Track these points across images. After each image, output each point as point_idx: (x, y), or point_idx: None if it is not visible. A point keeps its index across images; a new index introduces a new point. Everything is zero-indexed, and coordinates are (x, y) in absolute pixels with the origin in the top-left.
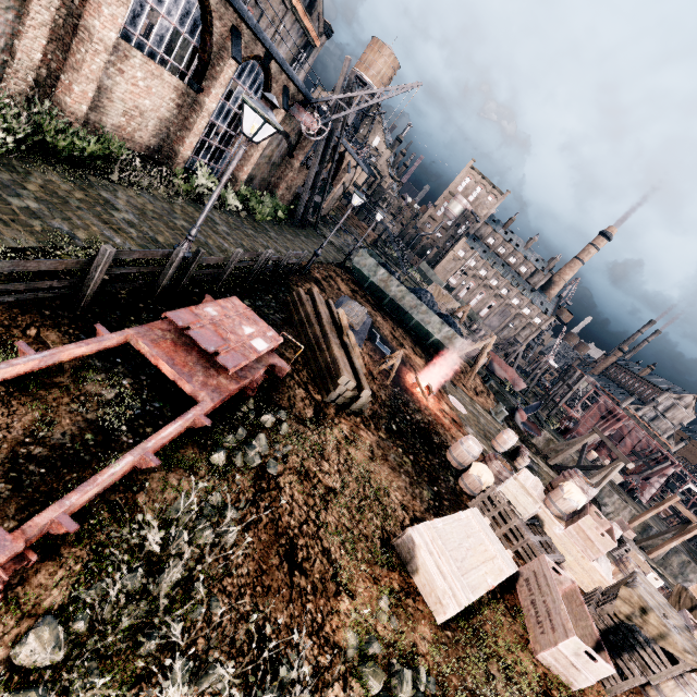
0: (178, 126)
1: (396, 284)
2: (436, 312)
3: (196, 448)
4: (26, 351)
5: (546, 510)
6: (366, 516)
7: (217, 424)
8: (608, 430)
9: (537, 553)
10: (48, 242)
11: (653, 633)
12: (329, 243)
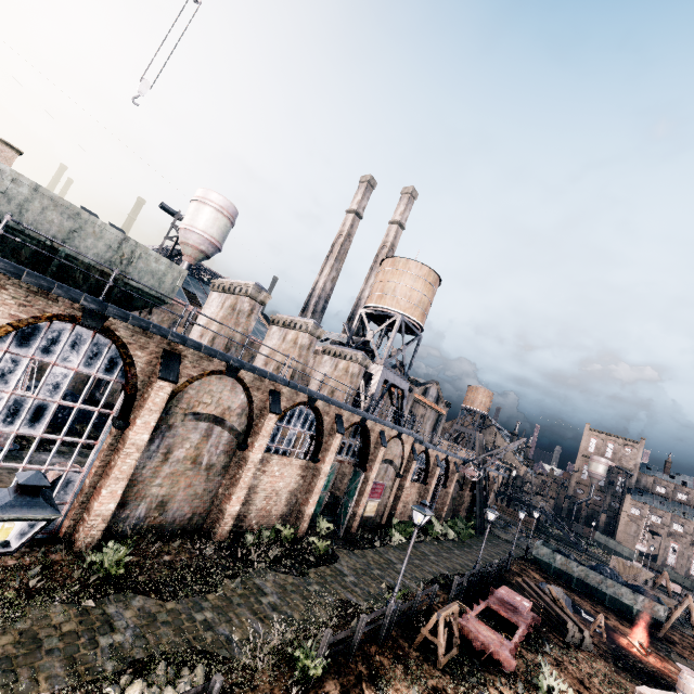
0: (418, 502)
1: (575, 565)
2: (622, 583)
3: (527, 645)
4: (476, 605)
5: None
6: (614, 687)
7: (527, 639)
8: None
9: None
10: (433, 575)
11: None
12: (504, 541)
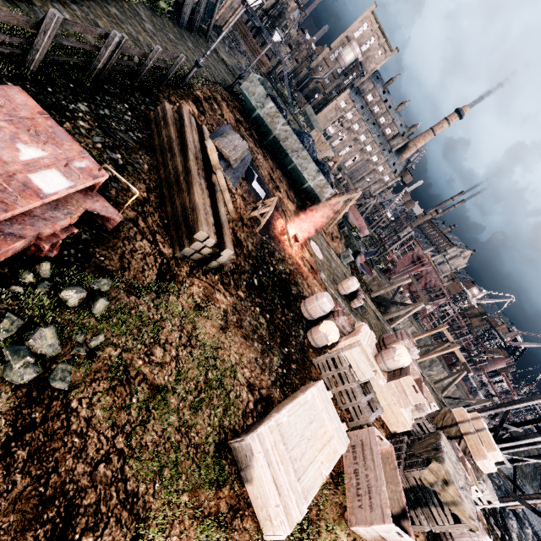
0: None
1: (282, 122)
2: (314, 158)
3: None
4: None
5: (376, 365)
6: (202, 415)
7: None
8: (413, 272)
9: (365, 415)
10: None
11: (448, 499)
12: (220, 60)
